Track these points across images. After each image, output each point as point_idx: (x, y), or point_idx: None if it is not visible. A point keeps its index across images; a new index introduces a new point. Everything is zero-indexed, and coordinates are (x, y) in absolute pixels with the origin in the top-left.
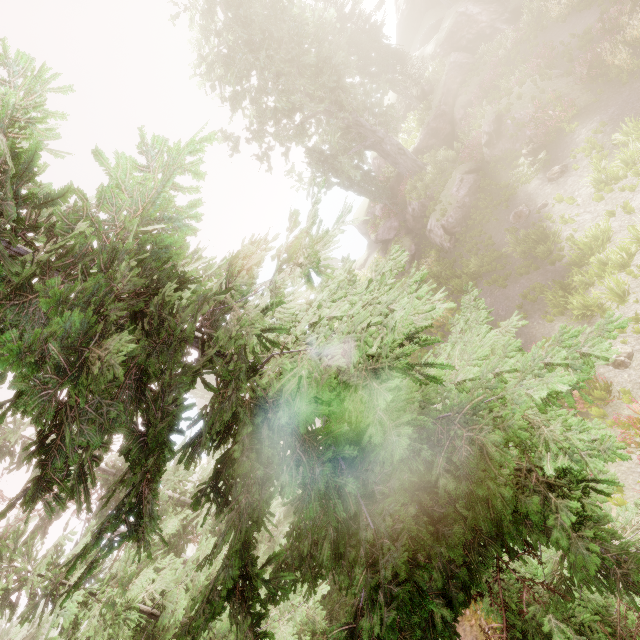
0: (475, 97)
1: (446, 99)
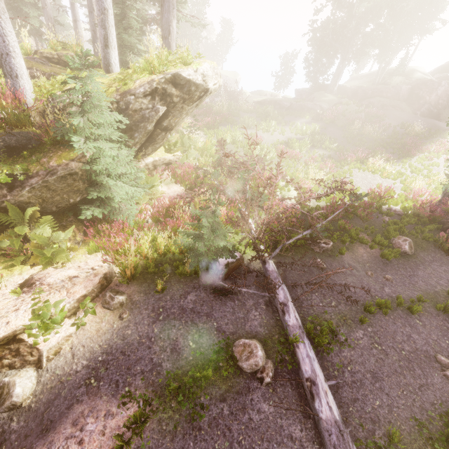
0: (375, 106)
1: (376, 92)
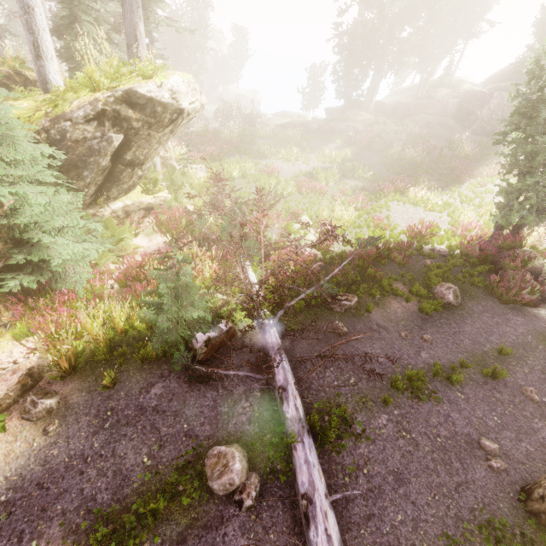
0: (419, 124)
1: (419, 108)
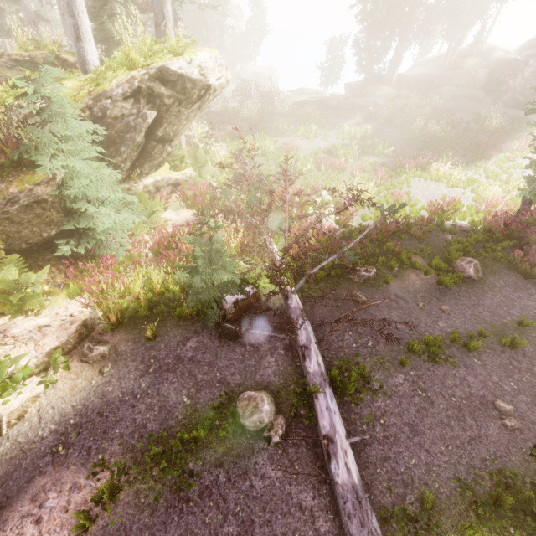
0: (444, 97)
1: (445, 80)
